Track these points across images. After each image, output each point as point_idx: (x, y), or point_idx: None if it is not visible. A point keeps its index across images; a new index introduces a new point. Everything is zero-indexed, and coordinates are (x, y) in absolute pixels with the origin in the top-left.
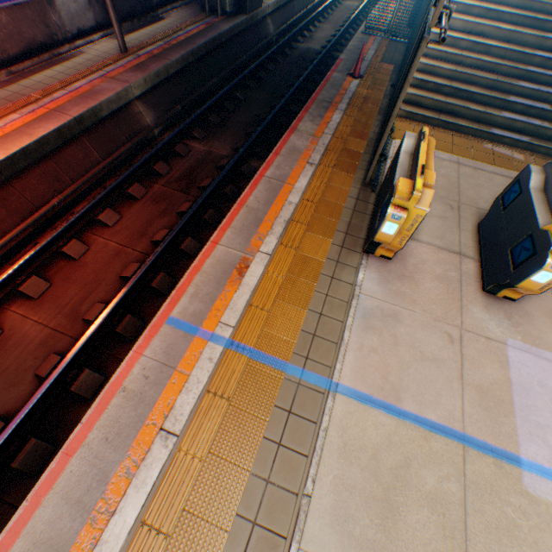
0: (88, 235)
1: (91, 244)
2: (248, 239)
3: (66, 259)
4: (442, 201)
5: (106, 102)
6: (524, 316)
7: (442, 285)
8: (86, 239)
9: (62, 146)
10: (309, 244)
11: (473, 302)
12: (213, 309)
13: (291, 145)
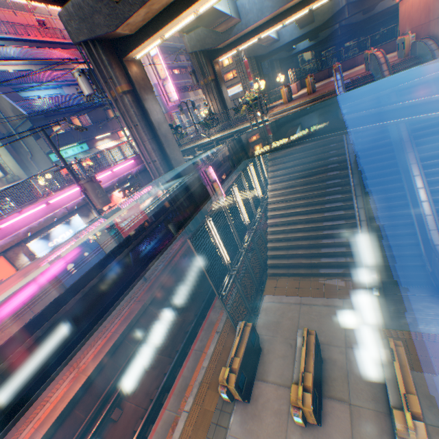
0: (124, 400)
1: (124, 406)
2: (180, 401)
3: (113, 420)
4: (286, 341)
5: (134, 316)
6: (327, 438)
7: (277, 417)
8: (123, 403)
9: (116, 349)
10: (208, 398)
11: (294, 430)
12: None
13: (210, 319)
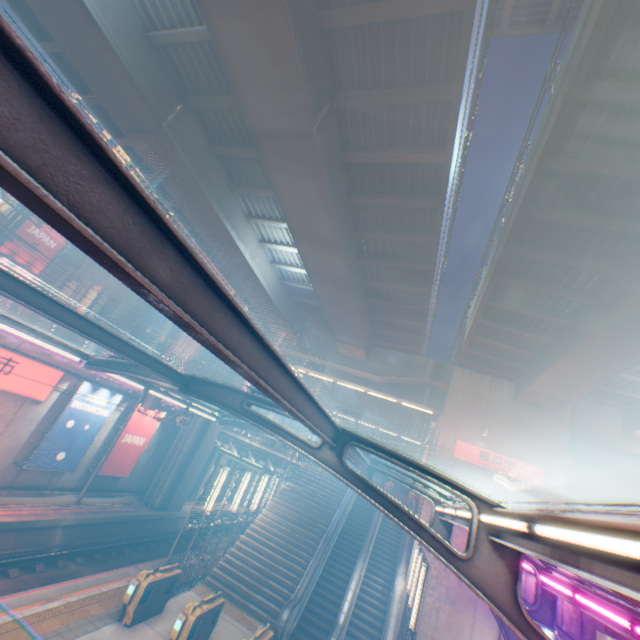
0: None
1: None
2: (66, 592)
3: None
4: None
5: (47, 518)
6: None
7: None
8: None
9: (3, 529)
10: (94, 605)
11: None
12: (23, 606)
13: (128, 569)
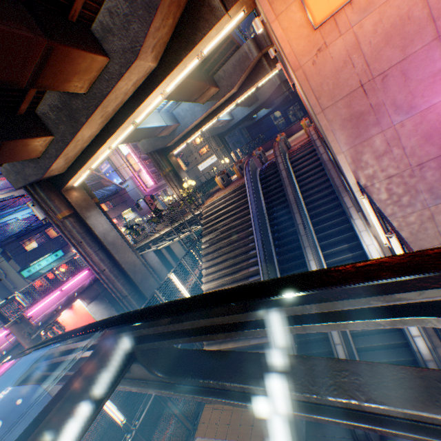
0: None
1: None
2: None
3: None
4: None
5: None
6: None
7: None
8: None
9: None
10: None
11: None
12: None
13: None
